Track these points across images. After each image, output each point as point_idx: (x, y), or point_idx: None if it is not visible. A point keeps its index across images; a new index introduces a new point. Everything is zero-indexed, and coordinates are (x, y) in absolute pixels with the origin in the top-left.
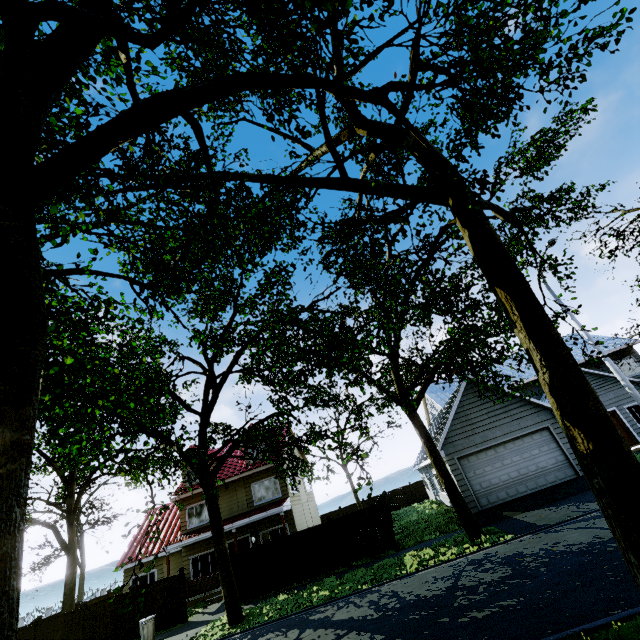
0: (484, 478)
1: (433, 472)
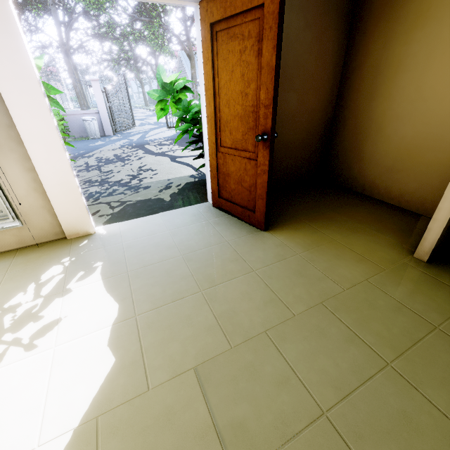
0: None
1: None
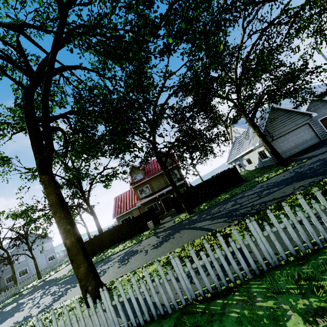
0: (280, 149)
1: (245, 158)
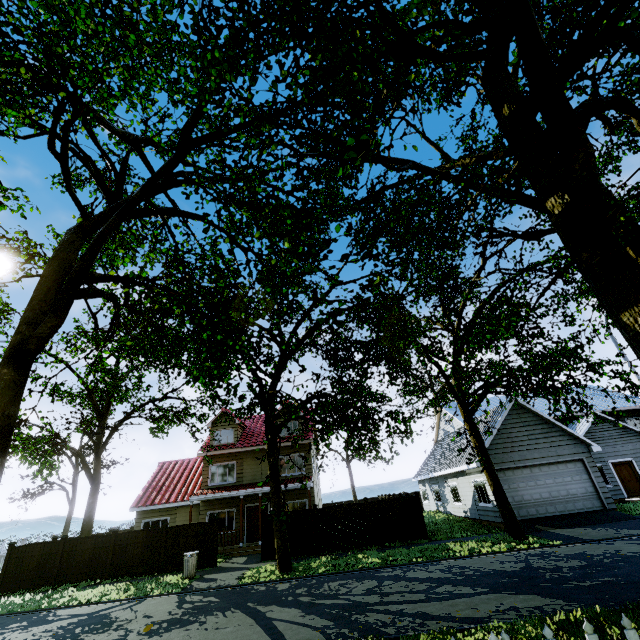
0: (517, 493)
1: (449, 482)
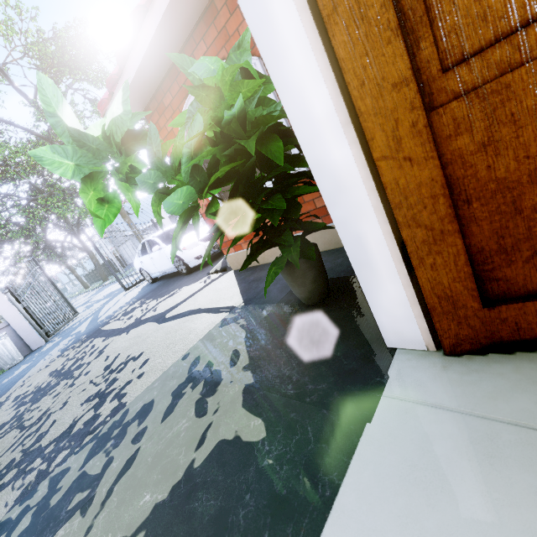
0: (126, 254)
1: None
